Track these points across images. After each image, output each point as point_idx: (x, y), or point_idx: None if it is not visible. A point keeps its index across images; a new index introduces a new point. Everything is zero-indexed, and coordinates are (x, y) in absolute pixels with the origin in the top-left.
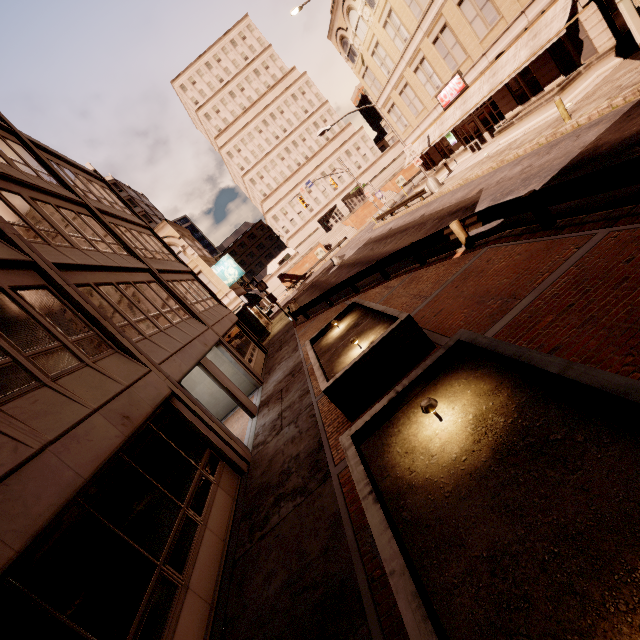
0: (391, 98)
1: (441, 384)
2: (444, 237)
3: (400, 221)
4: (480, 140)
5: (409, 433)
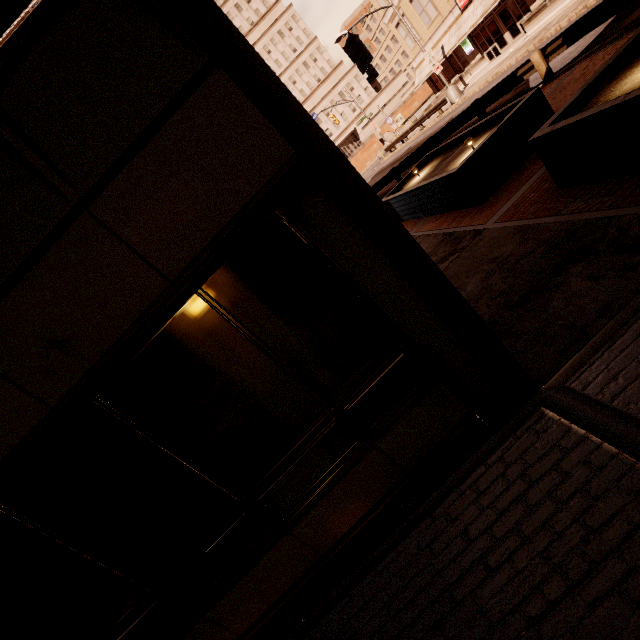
0: (400, 8)
1: (638, 61)
2: (516, 81)
3: (418, 139)
4: (500, 43)
5: (624, 90)
